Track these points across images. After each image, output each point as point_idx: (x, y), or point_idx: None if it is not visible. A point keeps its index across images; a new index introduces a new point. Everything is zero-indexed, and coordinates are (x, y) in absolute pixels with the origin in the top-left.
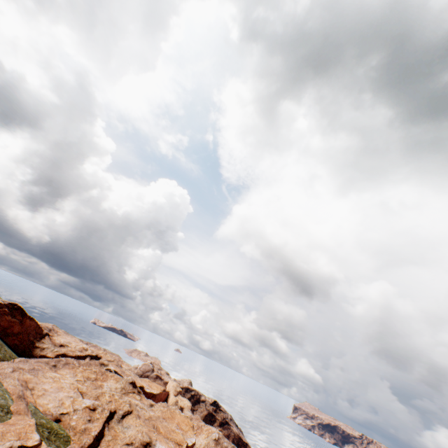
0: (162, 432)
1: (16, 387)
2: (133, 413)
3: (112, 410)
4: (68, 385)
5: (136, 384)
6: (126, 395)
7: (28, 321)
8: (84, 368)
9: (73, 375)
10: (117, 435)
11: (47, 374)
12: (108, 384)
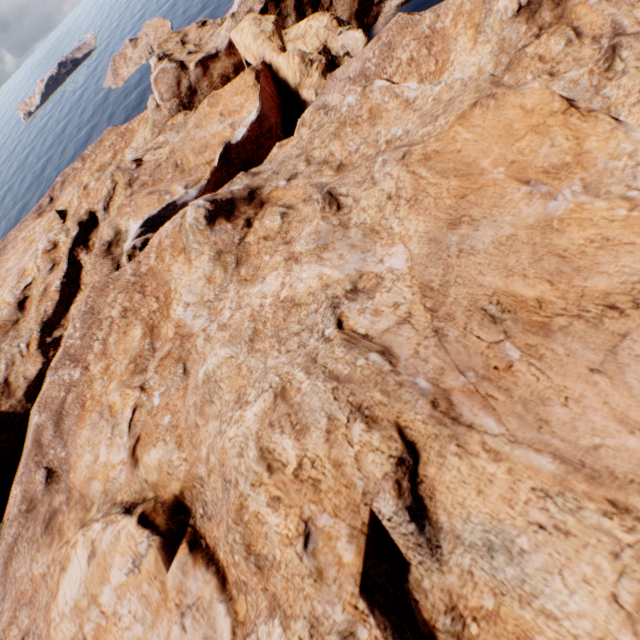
0: (546, 301)
1: None
2: (421, 445)
3: (364, 569)
4: (137, 601)
5: (224, 202)
6: (246, 259)
7: None
8: (99, 354)
9: (109, 424)
10: (515, 632)
11: None
12: (186, 299)
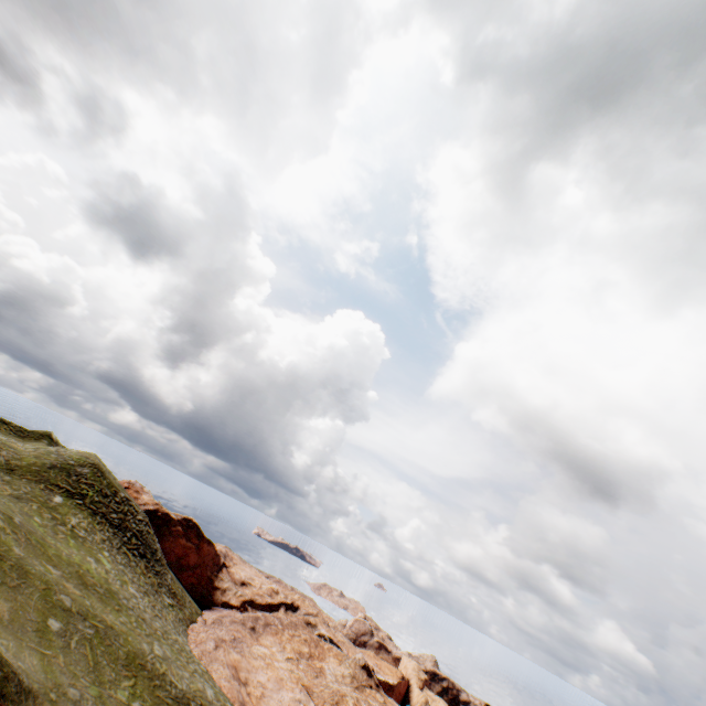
0: None
1: (231, 683)
2: None
3: None
4: (287, 674)
5: (370, 670)
6: (360, 691)
7: (205, 546)
8: (290, 633)
9: (280, 648)
10: None
11: (253, 649)
12: (330, 667)
